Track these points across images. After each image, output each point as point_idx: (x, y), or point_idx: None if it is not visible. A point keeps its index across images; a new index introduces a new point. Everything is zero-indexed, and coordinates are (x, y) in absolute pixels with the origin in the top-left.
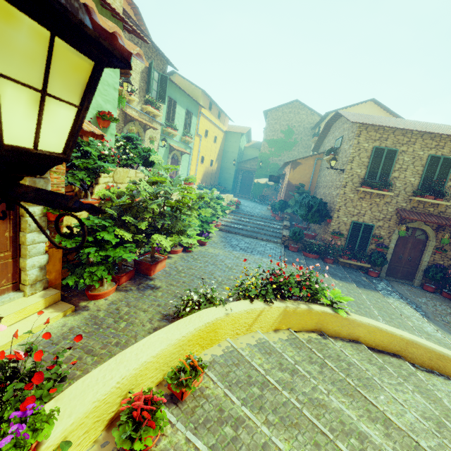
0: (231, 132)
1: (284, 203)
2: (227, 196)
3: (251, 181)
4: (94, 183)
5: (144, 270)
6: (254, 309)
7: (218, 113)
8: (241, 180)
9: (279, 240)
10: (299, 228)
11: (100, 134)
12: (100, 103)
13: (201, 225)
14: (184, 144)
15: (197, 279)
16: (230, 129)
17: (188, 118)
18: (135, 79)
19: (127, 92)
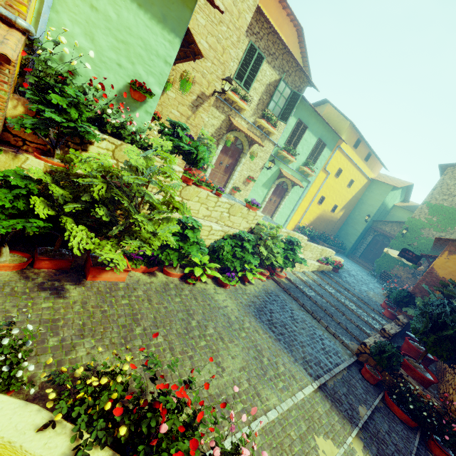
0: (379, 181)
1: (407, 296)
2: (322, 250)
3: (383, 249)
4: (81, 148)
5: (87, 269)
6: (18, 448)
7: (366, 155)
8: (369, 242)
9: (354, 345)
10: (394, 347)
11: (1, 54)
12: (140, 73)
13: (229, 259)
14: (301, 175)
15: (129, 319)
16: (379, 177)
17: (318, 149)
18: (257, 90)
19: (224, 91)
